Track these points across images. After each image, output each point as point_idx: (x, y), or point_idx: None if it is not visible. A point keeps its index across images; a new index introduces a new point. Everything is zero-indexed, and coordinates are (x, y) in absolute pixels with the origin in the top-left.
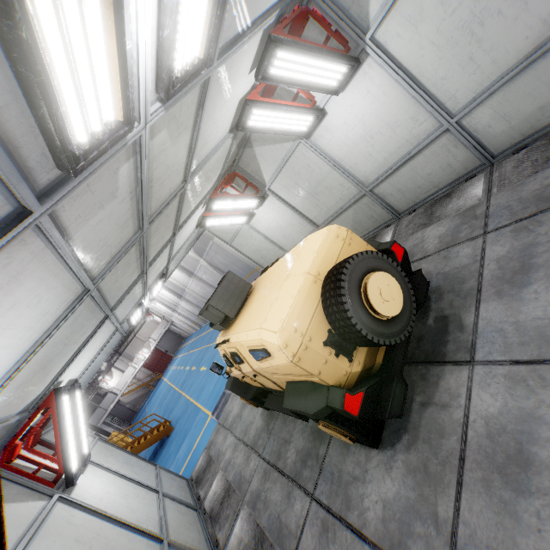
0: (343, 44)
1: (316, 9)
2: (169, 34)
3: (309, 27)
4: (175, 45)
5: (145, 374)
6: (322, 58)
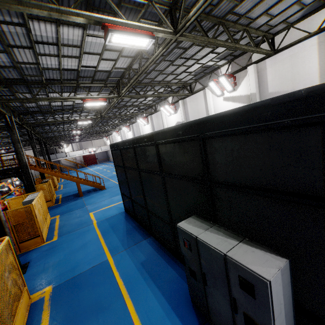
0: None
1: None
2: None
3: None
4: None
5: (80, 159)
6: None
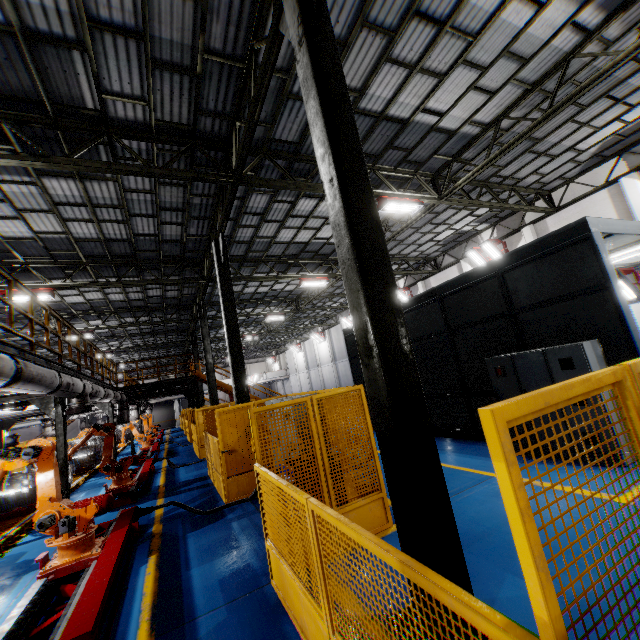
0: (639, 289)
1: (636, 272)
2: (614, 260)
3: (628, 276)
4: (612, 261)
5: (225, 398)
6: (628, 288)
